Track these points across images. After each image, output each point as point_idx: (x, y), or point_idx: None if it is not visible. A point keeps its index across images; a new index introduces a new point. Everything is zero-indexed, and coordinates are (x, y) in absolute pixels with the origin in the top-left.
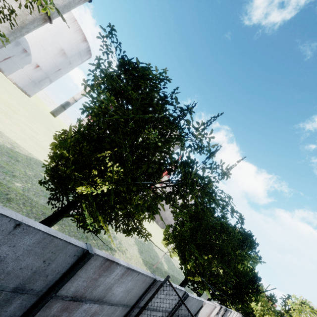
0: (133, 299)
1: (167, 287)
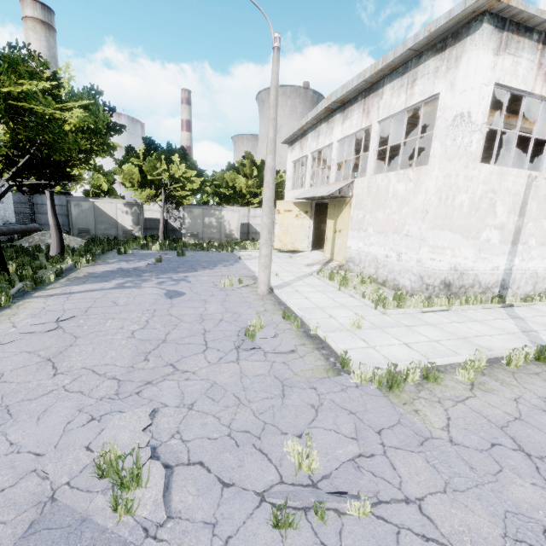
0: (27, 201)
1: (43, 195)
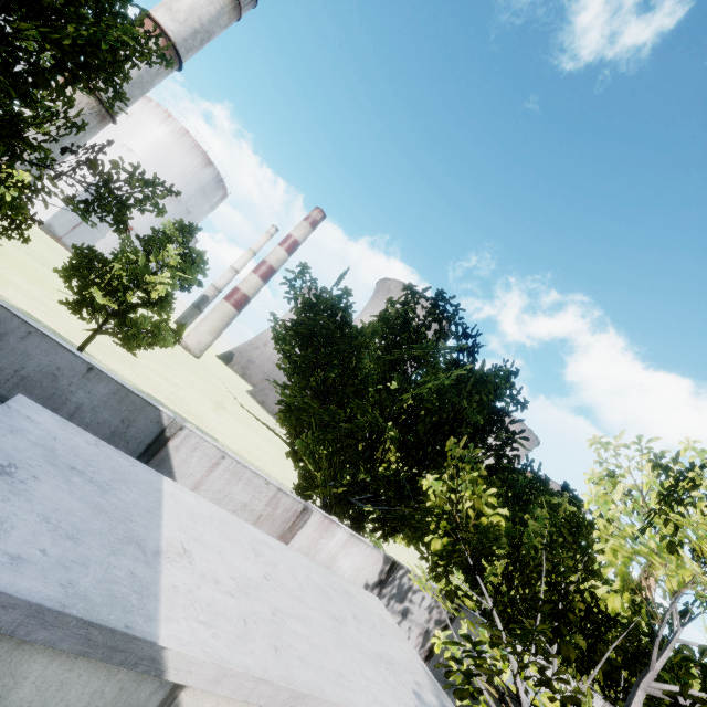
0: None
1: None
